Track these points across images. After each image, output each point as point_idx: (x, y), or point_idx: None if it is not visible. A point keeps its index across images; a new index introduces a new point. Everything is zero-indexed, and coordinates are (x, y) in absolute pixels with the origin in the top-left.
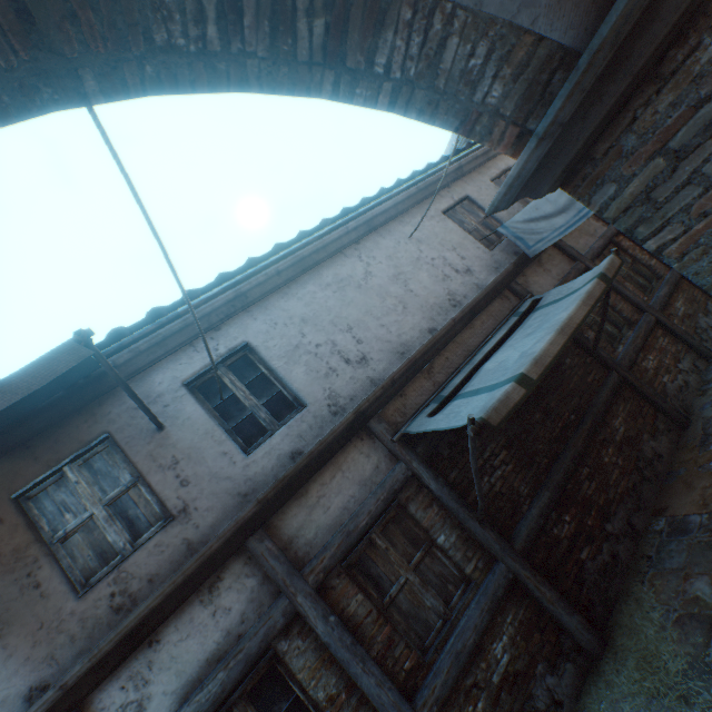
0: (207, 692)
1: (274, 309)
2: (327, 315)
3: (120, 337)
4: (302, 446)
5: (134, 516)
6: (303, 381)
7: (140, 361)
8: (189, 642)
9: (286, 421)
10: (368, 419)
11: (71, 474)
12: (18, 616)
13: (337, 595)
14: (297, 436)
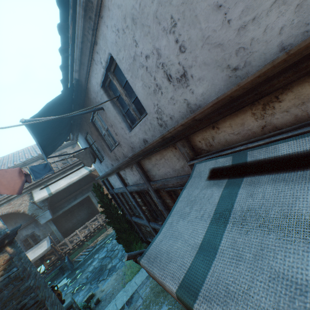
0: (135, 188)
1: (112, 9)
2: (150, 3)
3: (68, 65)
4: (146, 138)
5: (113, 137)
6: (141, 94)
7: (83, 74)
8: (131, 175)
9: (138, 121)
10: (179, 139)
11: (96, 118)
12: (104, 150)
13: (163, 195)
14: (144, 132)
